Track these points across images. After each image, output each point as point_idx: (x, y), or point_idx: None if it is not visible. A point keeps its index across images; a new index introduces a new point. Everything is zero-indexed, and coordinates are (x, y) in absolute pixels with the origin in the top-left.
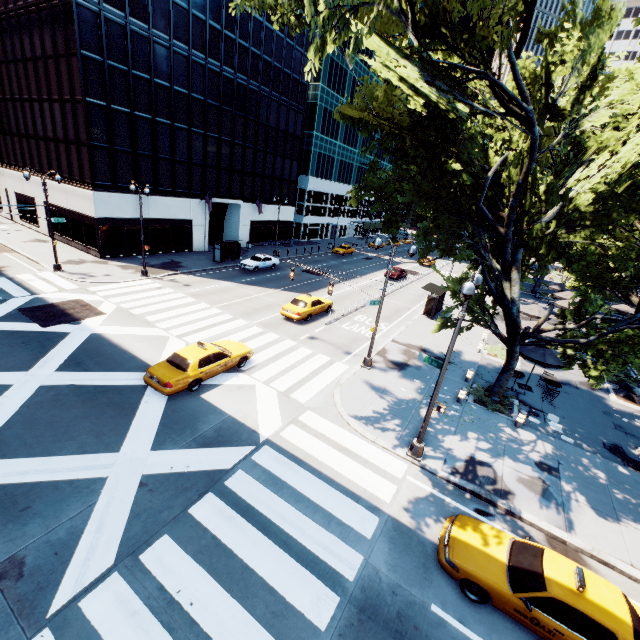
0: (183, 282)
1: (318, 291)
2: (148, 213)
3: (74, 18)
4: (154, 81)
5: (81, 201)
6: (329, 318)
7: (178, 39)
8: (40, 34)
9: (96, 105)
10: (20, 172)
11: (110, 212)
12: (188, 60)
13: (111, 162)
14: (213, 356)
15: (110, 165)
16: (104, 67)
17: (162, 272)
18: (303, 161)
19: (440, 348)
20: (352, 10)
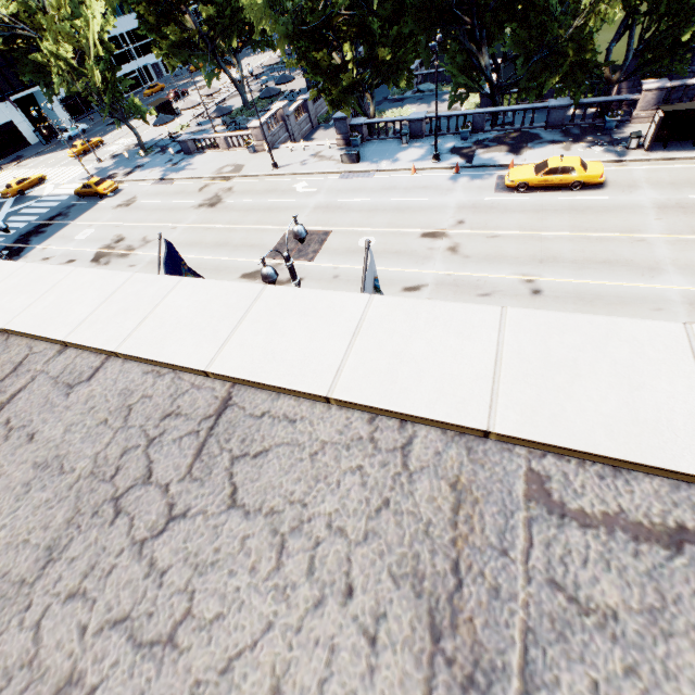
0: (24, 165)
1: (106, 136)
2: None
3: None
4: None
5: None
6: (95, 149)
7: None
8: None
9: None
10: None
11: None
12: None
13: None
14: (22, 180)
15: None
16: None
17: (12, 165)
18: None
19: (149, 140)
20: None
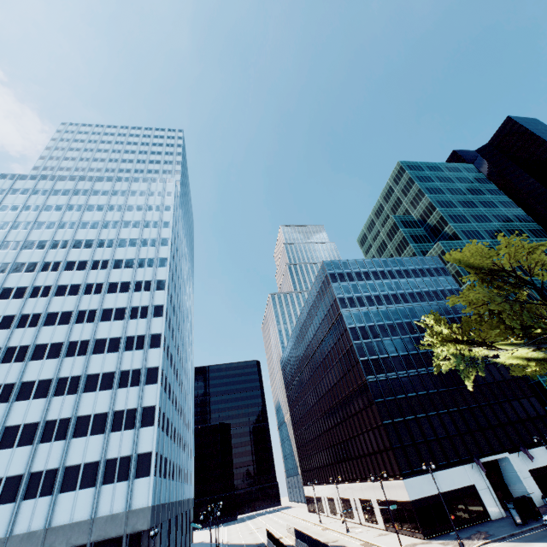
0: None
1: None
2: (439, 487)
3: (369, 388)
4: (407, 396)
5: (397, 490)
6: None
7: (409, 369)
8: (356, 401)
9: (387, 423)
10: (359, 482)
11: (416, 493)
12: (418, 375)
13: (405, 455)
14: None
15: (405, 457)
16: (385, 402)
17: (474, 542)
18: (540, 393)
19: None
20: (472, 365)
